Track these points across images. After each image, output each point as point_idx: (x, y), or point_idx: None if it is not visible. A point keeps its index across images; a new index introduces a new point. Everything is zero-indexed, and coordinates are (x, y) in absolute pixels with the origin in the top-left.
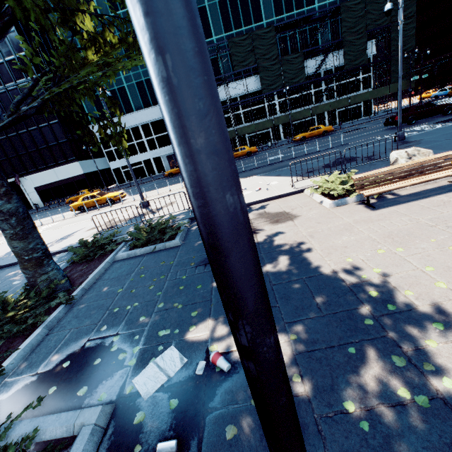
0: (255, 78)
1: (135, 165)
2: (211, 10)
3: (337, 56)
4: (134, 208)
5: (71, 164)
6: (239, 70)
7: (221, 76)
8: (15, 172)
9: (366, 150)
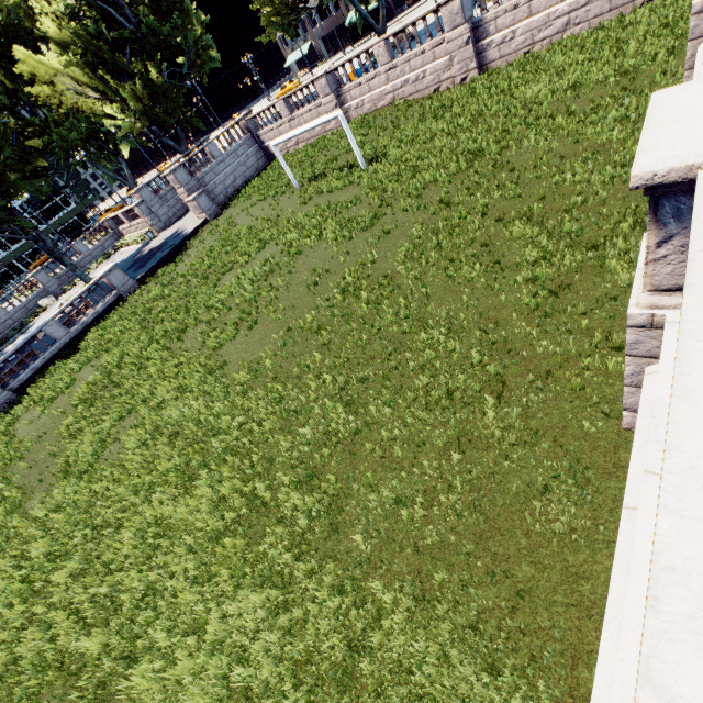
0: None
1: None
2: None
3: None
4: None
5: None
6: None
7: None
8: None
9: None
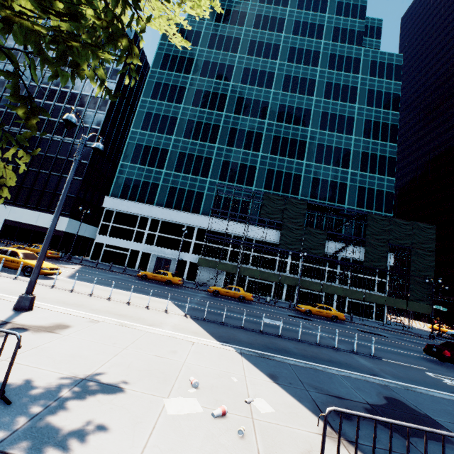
0: (276, 232)
1: (121, 249)
2: (260, 170)
3: (357, 250)
4: (10, 300)
5: (61, 217)
6: (264, 219)
7: (246, 215)
8: (3, 197)
9: (446, 409)
